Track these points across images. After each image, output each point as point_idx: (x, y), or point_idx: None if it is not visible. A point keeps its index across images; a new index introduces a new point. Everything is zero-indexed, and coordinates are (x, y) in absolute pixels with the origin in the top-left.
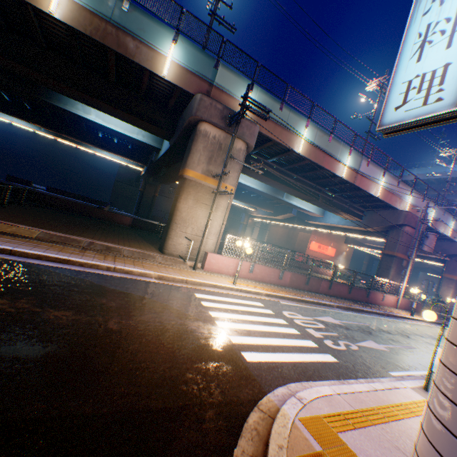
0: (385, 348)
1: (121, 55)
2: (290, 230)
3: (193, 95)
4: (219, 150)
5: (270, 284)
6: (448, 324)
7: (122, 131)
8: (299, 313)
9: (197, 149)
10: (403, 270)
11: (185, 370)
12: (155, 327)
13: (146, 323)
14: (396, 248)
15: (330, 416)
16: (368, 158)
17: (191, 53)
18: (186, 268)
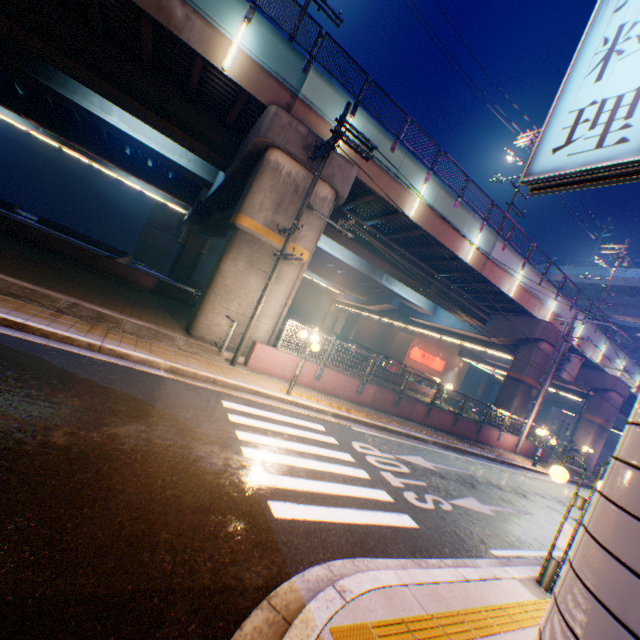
0: (490, 512)
1: (161, 25)
2: (386, 327)
3: (265, 106)
4: (294, 194)
5: (343, 400)
6: (592, 503)
7: (158, 147)
8: (376, 447)
9: (261, 188)
10: (531, 402)
11: (161, 525)
12: (135, 447)
13: (120, 440)
14: (526, 371)
15: (384, 626)
16: (505, 239)
17: (269, 43)
18: (220, 362)
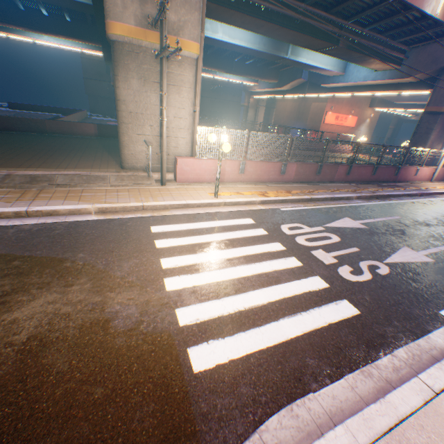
0: (426, 258)
1: None
2: (300, 103)
3: None
4: None
5: (269, 184)
6: None
7: None
8: (305, 224)
9: None
10: None
11: None
12: (33, 332)
13: (17, 328)
14: None
15: None
16: None
17: None
18: (151, 186)
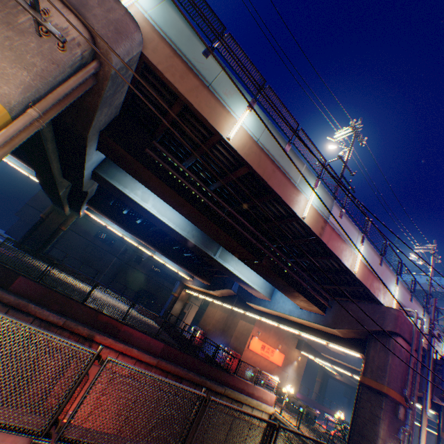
0: None
1: None
2: (230, 314)
3: None
4: None
5: None
6: None
7: None
8: None
9: None
10: (402, 430)
11: None
12: None
13: None
14: (387, 378)
15: None
16: (341, 206)
17: None
18: None
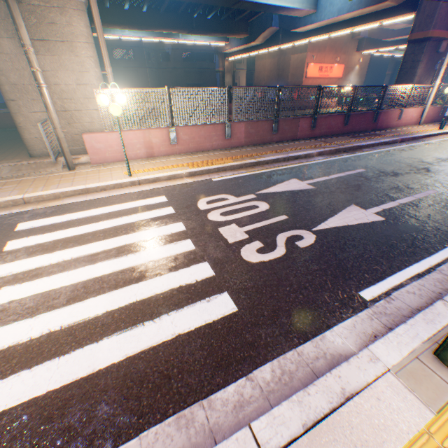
0: (375, 217)
1: None
2: (279, 58)
3: None
4: None
5: (213, 152)
6: None
7: None
8: (233, 194)
9: None
10: (440, 62)
11: None
12: None
13: None
14: (433, 23)
15: None
16: None
17: None
18: (56, 173)
